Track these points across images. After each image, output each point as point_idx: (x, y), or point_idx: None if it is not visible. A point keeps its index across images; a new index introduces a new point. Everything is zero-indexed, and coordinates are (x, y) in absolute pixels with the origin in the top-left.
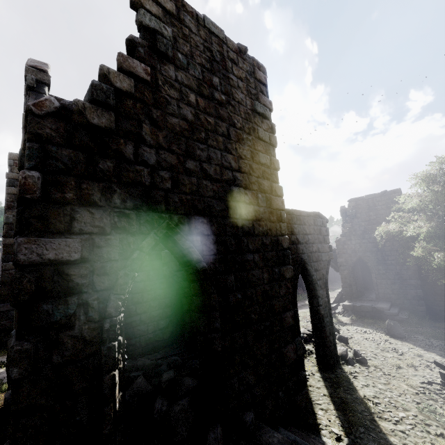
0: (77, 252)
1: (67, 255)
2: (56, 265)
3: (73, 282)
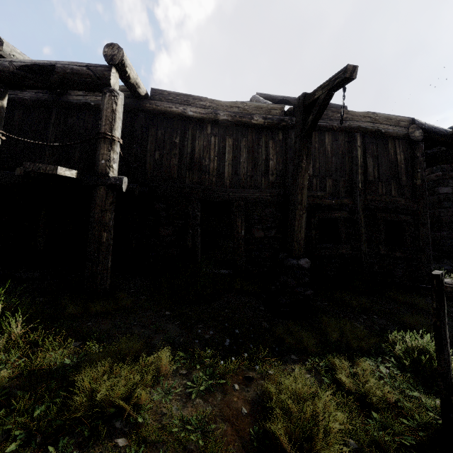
0: (450, 191)
1: (448, 192)
2: (446, 194)
3: (450, 198)
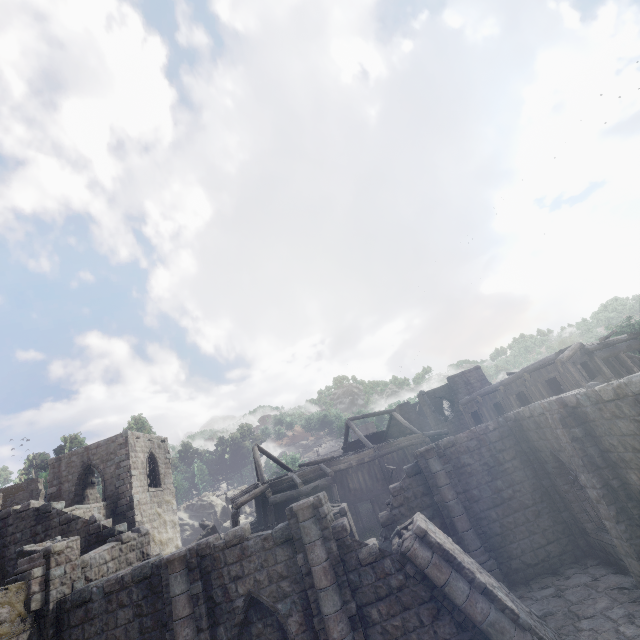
0: None
1: None
2: None
3: None
